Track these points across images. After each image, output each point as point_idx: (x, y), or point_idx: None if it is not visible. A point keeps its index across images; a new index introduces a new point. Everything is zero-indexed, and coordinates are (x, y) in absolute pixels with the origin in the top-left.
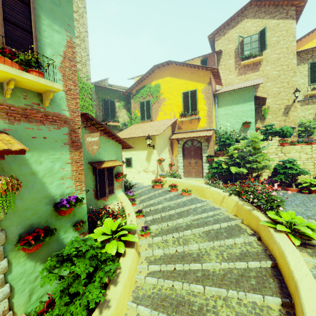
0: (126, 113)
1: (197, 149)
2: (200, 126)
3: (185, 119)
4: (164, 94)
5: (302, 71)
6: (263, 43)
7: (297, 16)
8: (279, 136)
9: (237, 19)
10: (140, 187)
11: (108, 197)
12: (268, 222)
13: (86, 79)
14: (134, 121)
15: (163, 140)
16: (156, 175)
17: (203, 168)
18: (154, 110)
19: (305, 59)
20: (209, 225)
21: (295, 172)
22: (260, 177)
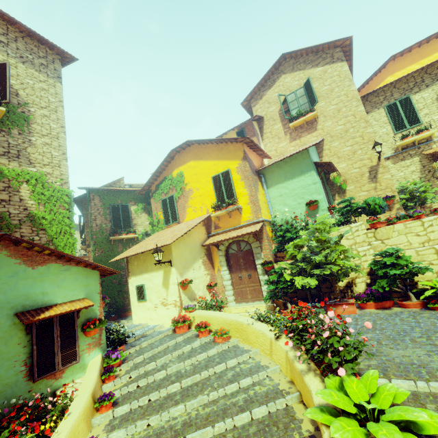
0: (148, 218)
1: (247, 255)
2: (243, 219)
3: (220, 212)
4: (190, 183)
5: (379, 118)
6: (312, 96)
7: (348, 57)
8: (366, 214)
9: (273, 77)
10: (152, 335)
11: (65, 371)
12: (324, 409)
13: (60, 184)
14: (157, 227)
15: (189, 249)
16: (180, 308)
17: (261, 283)
18: (181, 208)
19: (378, 103)
20: (227, 418)
21: (403, 270)
22: (353, 286)
